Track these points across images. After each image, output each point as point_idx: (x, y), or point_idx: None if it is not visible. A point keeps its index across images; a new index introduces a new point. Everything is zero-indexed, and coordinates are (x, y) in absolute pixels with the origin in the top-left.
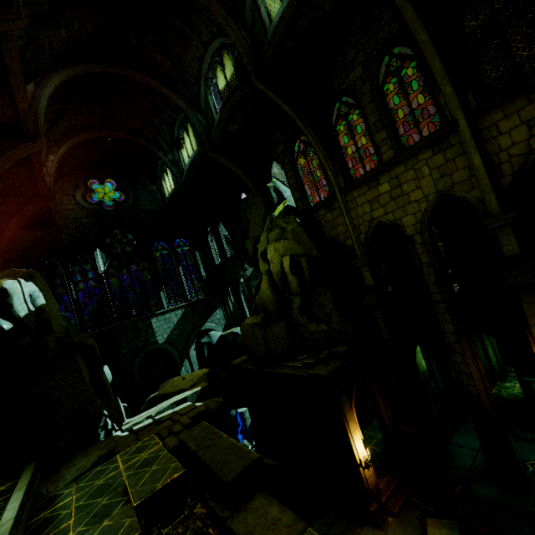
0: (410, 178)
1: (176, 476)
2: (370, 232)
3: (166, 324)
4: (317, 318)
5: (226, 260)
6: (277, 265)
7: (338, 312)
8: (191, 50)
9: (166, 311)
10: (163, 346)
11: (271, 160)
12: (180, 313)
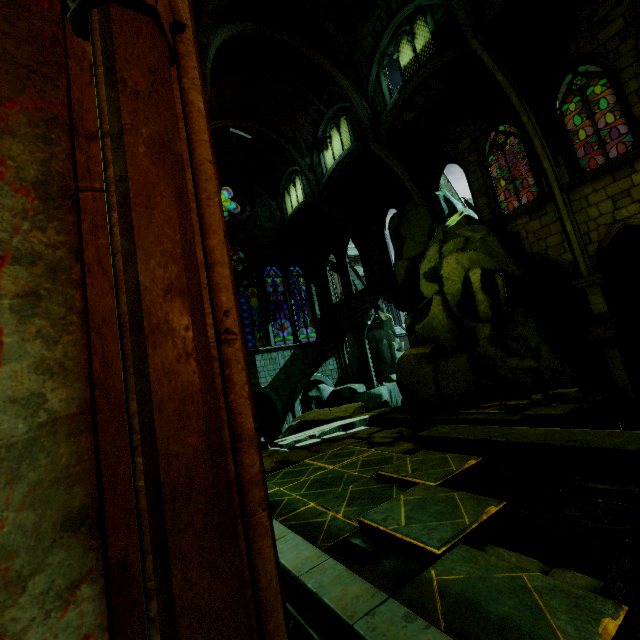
0: None
1: (474, 463)
2: (608, 240)
3: (271, 365)
4: (516, 353)
5: (351, 296)
6: (456, 282)
7: (549, 347)
8: (371, 22)
9: (273, 349)
10: (265, 391)
11: (444, 163)
12: (288, 354)
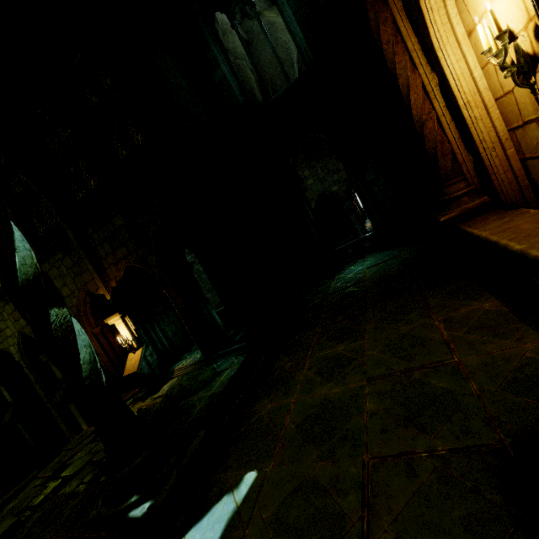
0: (0, 319)
1: None
2: None
3: None
4: None
5: None
6: None
7: None
8: None
9: None
10: None
11: None
12: None
